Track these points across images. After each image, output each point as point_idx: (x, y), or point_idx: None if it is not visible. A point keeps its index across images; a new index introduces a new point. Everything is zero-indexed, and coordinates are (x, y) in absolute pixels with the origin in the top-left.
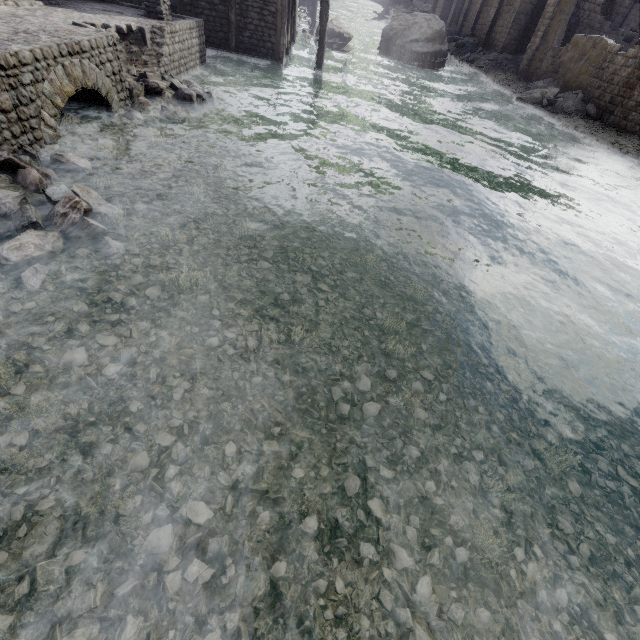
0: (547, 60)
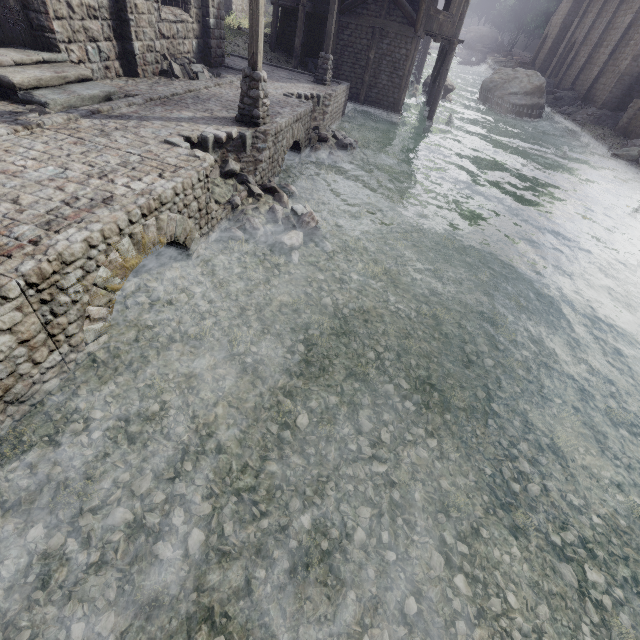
0: None
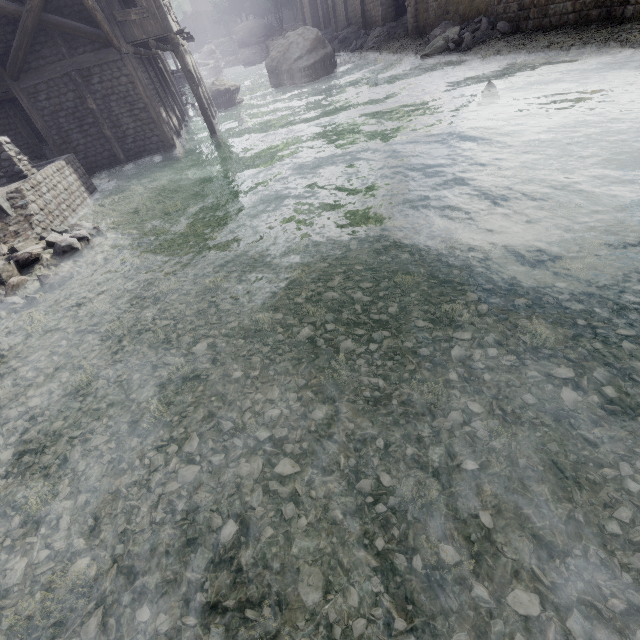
0: (432, 7)
